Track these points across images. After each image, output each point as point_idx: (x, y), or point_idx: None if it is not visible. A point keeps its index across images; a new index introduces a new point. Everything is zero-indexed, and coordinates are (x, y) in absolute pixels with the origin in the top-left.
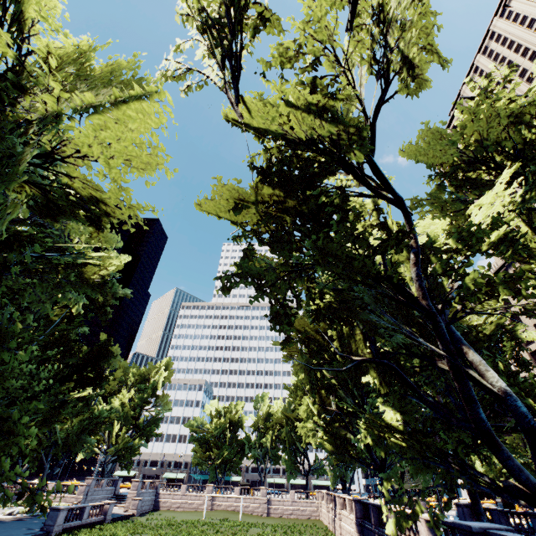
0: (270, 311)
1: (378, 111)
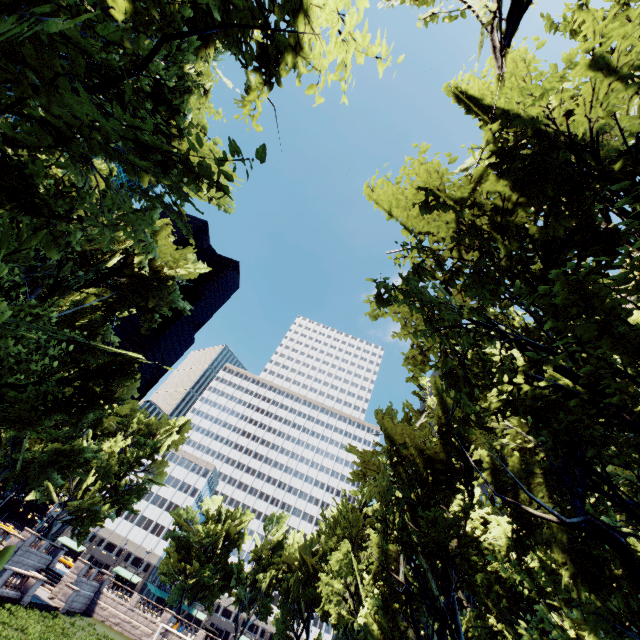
0: (445, 368)
1: None
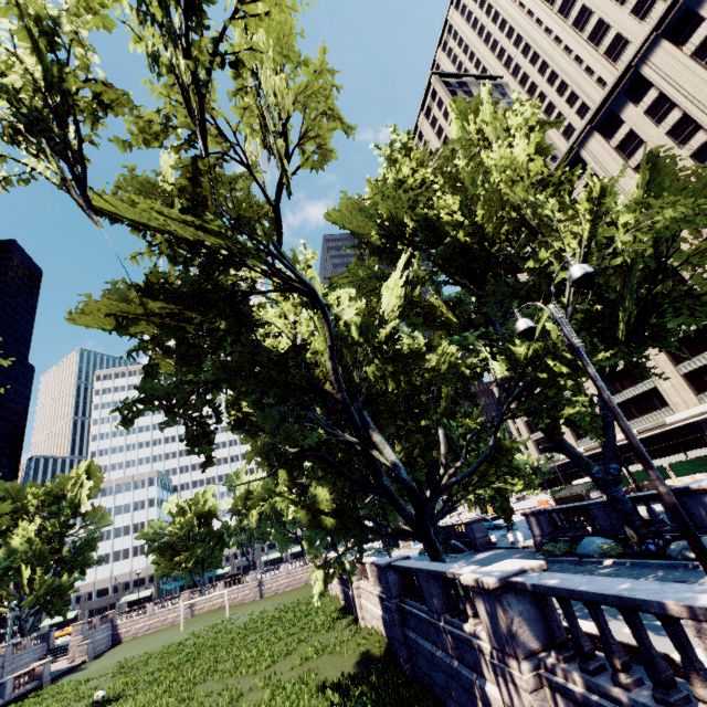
0: (185, 436)
1: (279, 191)
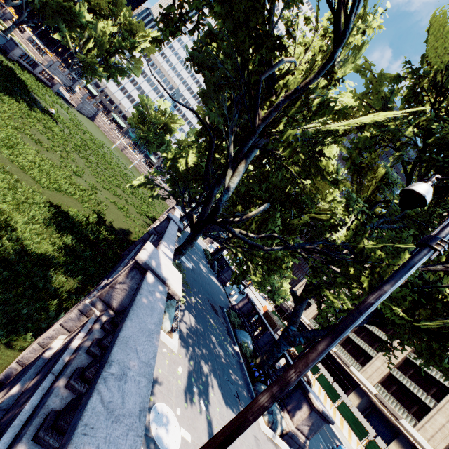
0: (166, 10)
1: None
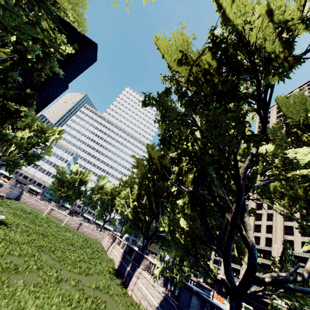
0: (162, 136)
1: None
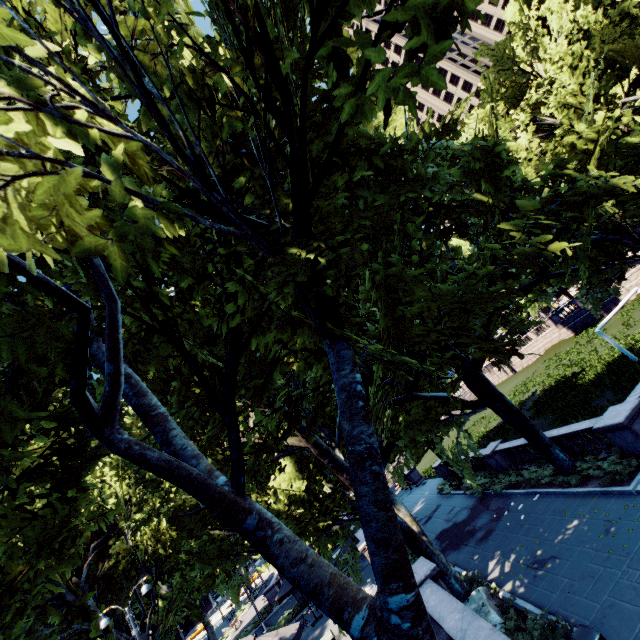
0: None
1: None
